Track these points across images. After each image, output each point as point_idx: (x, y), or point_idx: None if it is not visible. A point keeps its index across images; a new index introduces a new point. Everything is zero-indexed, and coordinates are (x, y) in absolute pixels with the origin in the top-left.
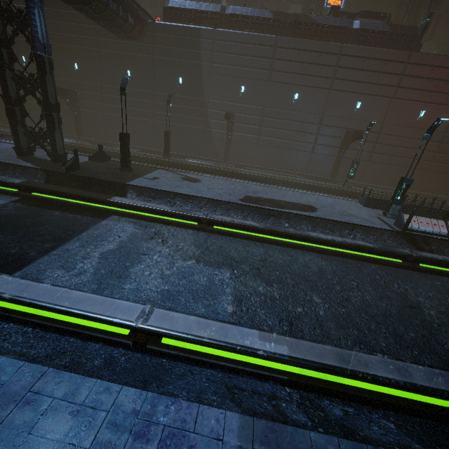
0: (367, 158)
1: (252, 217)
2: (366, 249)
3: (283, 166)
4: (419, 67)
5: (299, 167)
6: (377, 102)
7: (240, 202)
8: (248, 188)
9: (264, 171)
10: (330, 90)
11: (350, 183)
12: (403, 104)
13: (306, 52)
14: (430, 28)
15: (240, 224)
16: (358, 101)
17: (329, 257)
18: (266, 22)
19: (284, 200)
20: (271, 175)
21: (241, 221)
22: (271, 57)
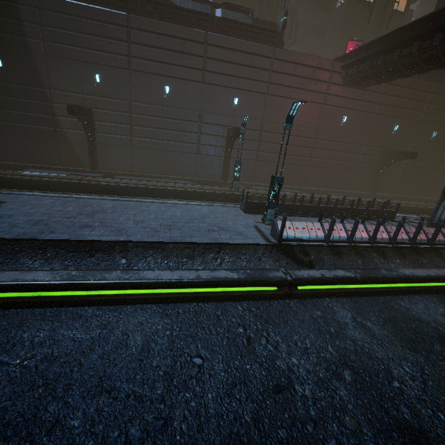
0: (255, 157)
1: (62, 258)
2: (228, 283)
3: (169, 171)
4: (284, 64)
5: (188, 171)
6: (253, 98)
7: (41, 236)
8: (87, 207)
9: (140, 179)
10: (204, 83)
11: (237, 185)
12: (277, 100)
13: (167, 37)
14: (292, 33)
15: (9, 283)
16: (234, 97)
17: (177, 307)
18: None
19: (134, 219)
20: (146, 183)
21: (17, 276)
22: (126, 40)
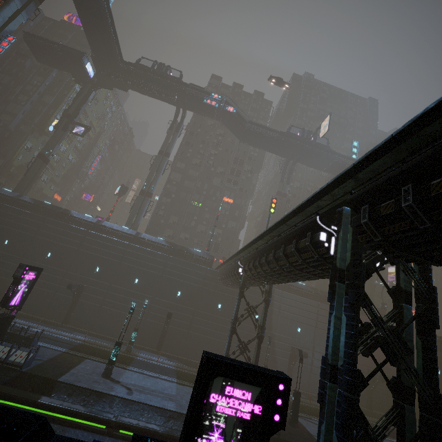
0: (386, 392)
1: None
2: None
3: None
4: None
5: None
6: (379, 350)
7: None
8: None
9: None
10: None
11: None
12: None
13: None
14: None
15: None
16: None
17: None
18: (310, 293)
19: None
20: None
21: None
22: (316, 313)
